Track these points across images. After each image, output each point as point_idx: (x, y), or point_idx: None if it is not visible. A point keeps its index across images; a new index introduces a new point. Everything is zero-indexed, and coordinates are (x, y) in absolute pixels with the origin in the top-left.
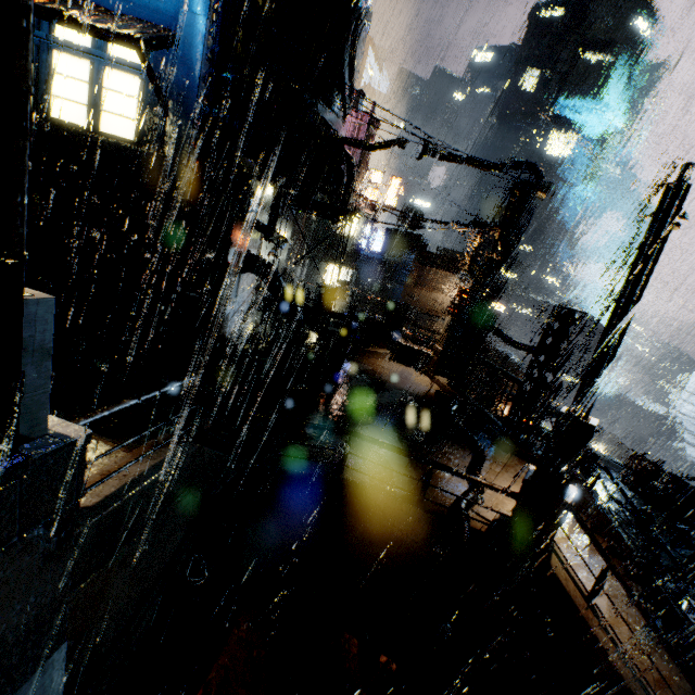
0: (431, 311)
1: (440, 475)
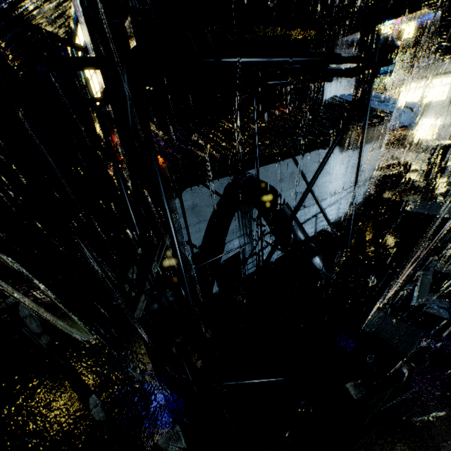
0: None
1: None
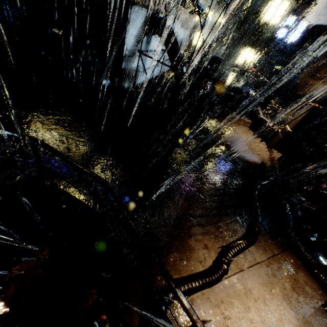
0: (315, 98)
1: (192, 242)
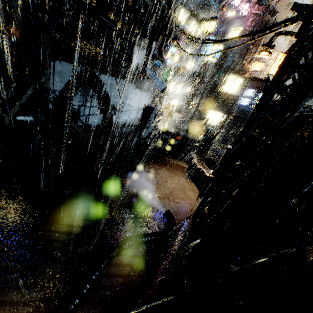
0: None
1: None
